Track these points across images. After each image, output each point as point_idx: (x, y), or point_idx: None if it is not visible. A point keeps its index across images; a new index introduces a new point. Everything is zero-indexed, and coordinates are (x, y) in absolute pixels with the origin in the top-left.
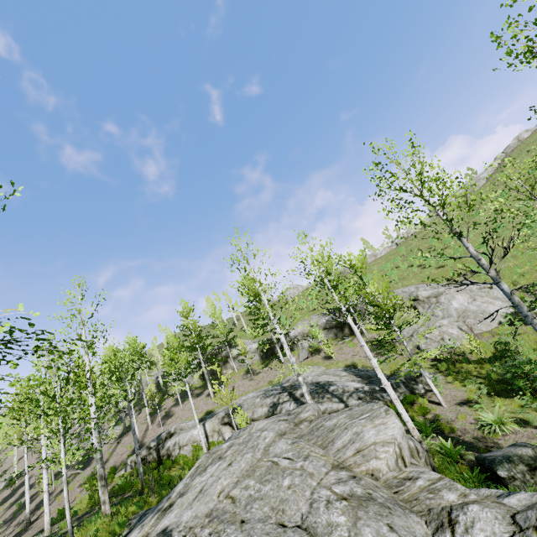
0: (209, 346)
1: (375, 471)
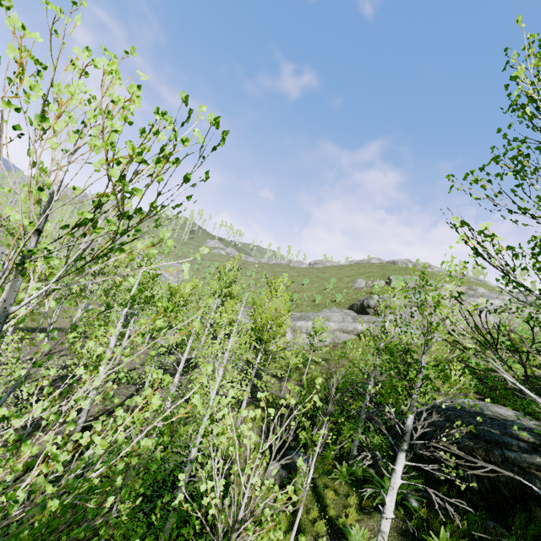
0: None
1: None
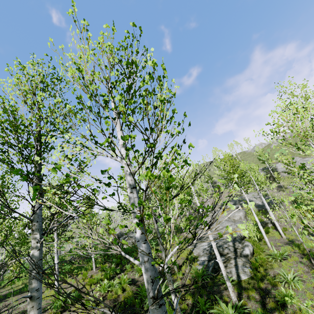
0: (214, 178)
1: (234, 219)
